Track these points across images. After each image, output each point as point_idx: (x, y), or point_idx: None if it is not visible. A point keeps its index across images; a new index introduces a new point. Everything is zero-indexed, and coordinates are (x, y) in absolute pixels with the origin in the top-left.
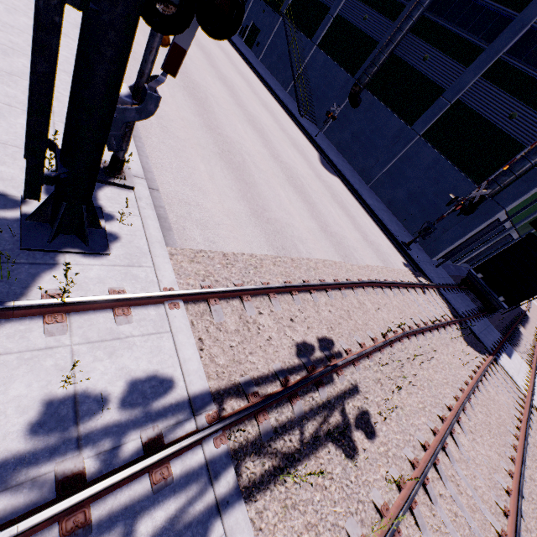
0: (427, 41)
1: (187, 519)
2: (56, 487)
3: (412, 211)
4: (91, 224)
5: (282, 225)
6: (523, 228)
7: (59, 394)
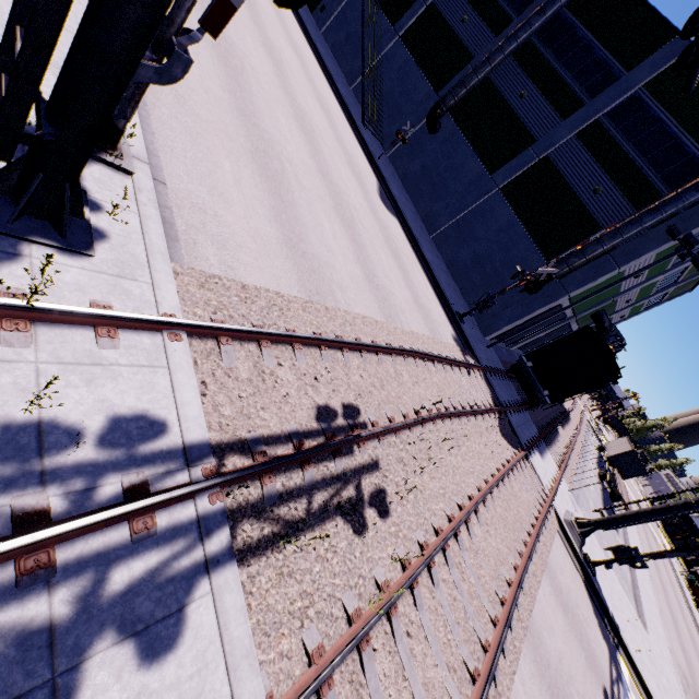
0: (528, 74)
1: (170, 573)
2: (13, 522)
3: (474, 278)
4: (70, 210)
5: (320, 263)
6: (584, 320)
7: (19, 419)
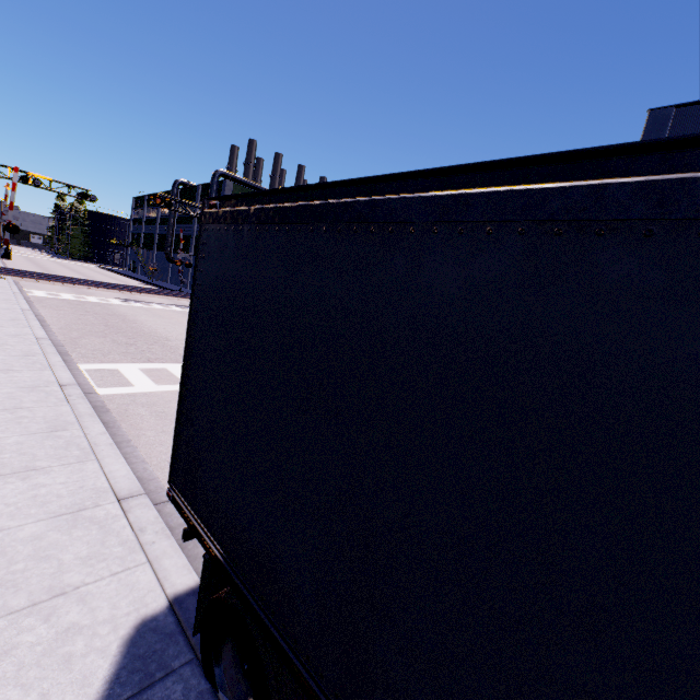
0: (183, 224)
1: None
2: None
3: None
4: None
5: None
6: None
7: None
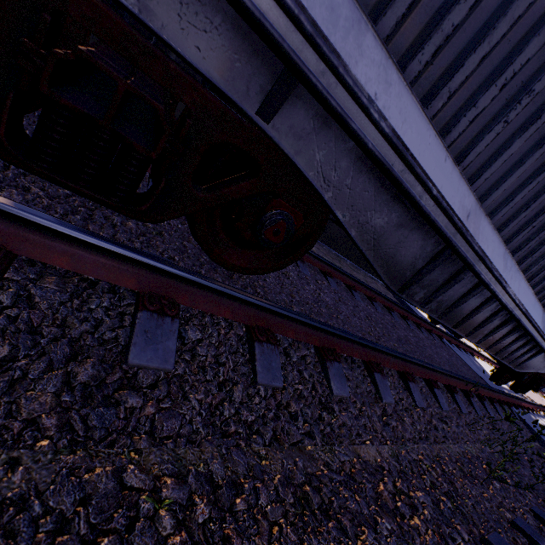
0: None
1: None
2: None
3: None
4: None
5: None
6: None
7: None
